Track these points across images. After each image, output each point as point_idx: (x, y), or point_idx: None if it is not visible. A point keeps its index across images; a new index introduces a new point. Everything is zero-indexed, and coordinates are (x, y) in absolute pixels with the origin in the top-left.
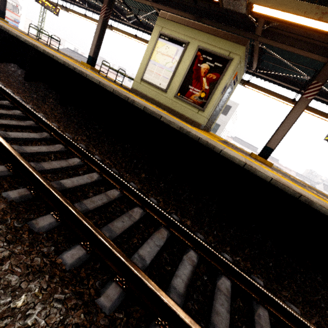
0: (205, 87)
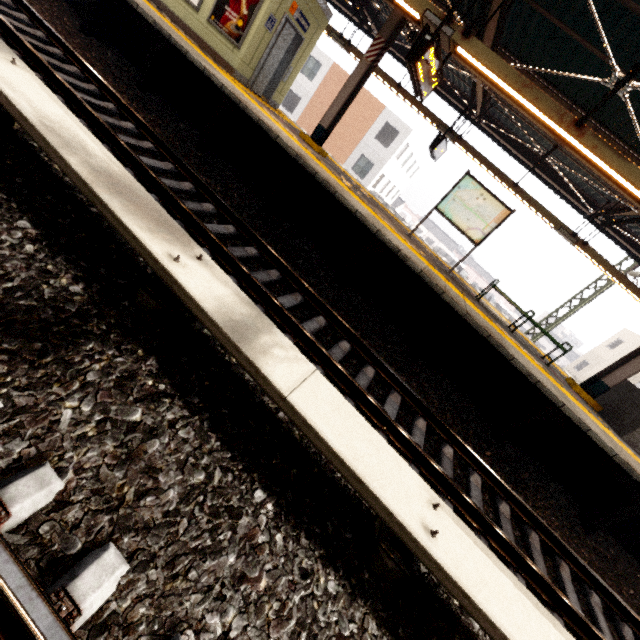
0: (243, 12)
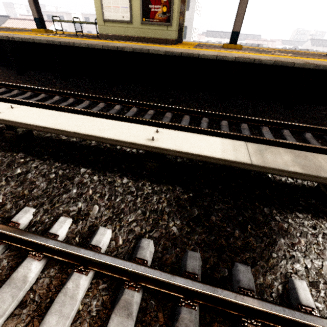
0: (163, 0)
